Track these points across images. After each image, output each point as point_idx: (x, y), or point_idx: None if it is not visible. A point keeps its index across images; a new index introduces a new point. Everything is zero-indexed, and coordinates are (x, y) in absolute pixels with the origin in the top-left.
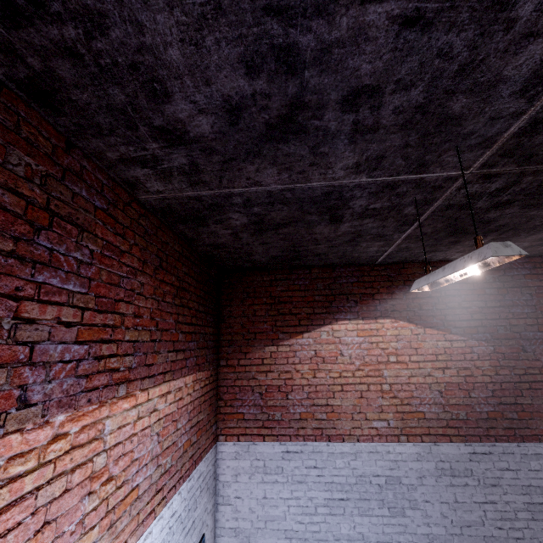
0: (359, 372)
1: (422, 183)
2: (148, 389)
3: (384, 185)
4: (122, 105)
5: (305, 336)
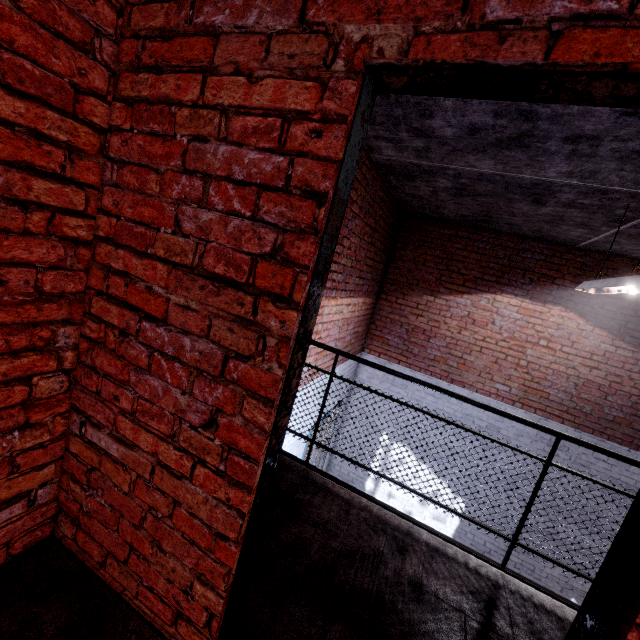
0: (503, 343)
1: (637, 196)
2: (342, 298)
3: (596, 189)
4: (397, 116)
5: (464, 297)
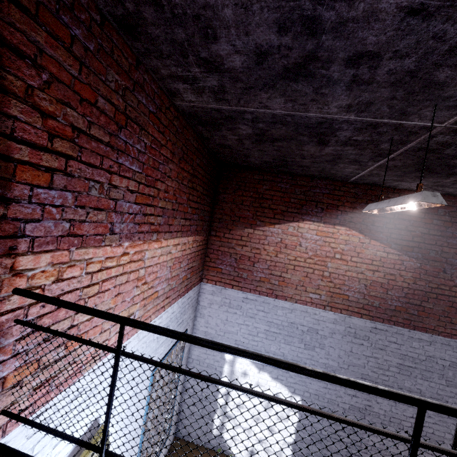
0: (309, 260)
1: (400, 127)
2: (167, 239)
3: (368, 124)
4: (181, 40)
5: (276, 226)
